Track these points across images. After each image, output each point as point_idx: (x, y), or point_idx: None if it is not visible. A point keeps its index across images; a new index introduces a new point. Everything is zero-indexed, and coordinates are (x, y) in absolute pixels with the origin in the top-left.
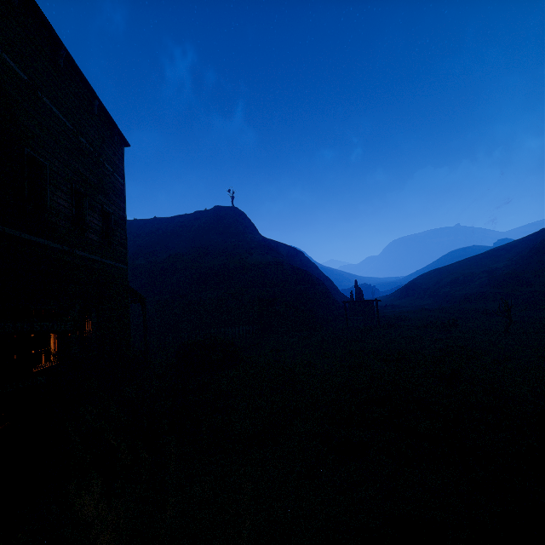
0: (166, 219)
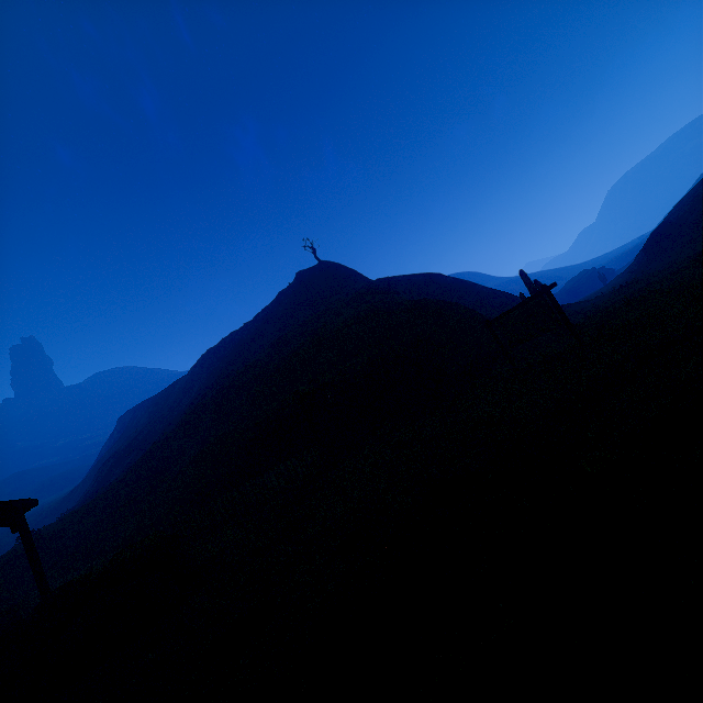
0: (251, 321)
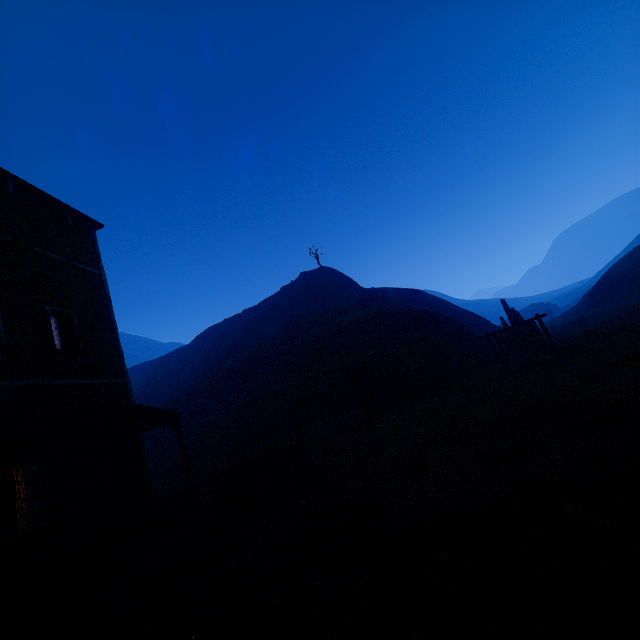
0: (254, 307)
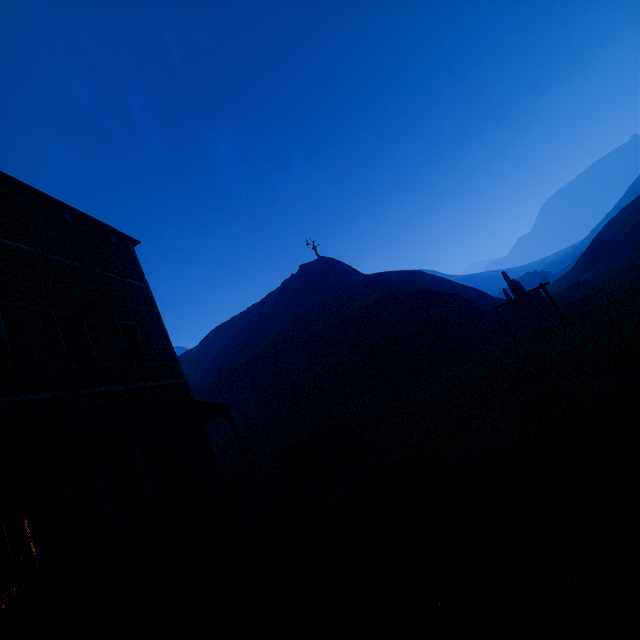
0: (258, 304)
